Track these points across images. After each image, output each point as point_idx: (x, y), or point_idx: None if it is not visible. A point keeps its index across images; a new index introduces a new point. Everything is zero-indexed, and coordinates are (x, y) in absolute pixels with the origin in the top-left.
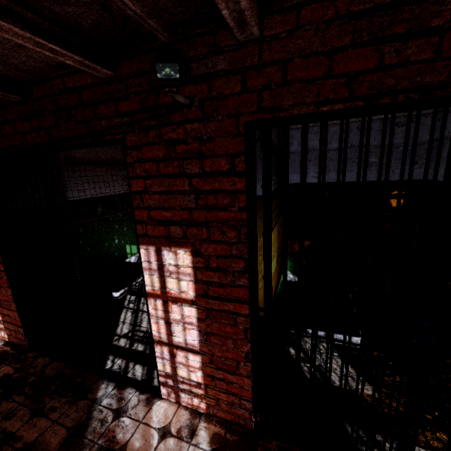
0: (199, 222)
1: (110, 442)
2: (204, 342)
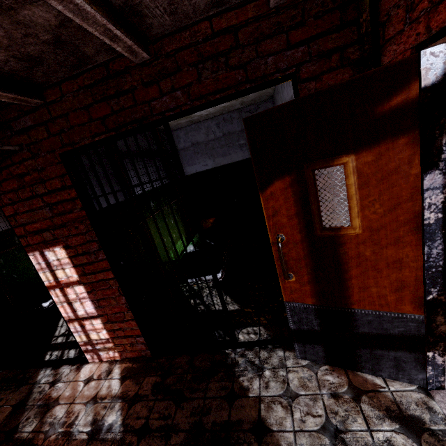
0: (60, 225)
1: (47, 400)
2: (98, 307)
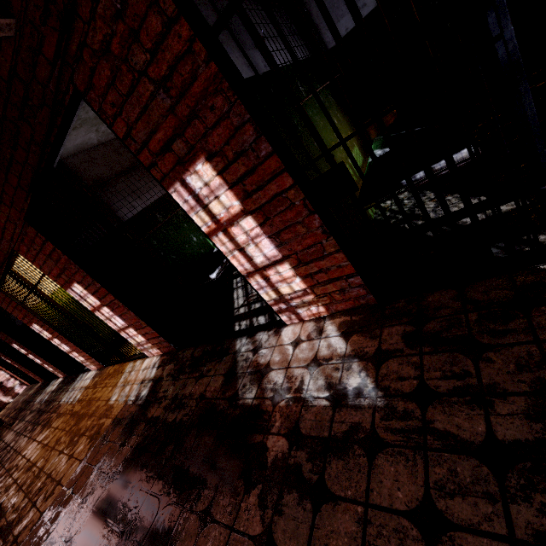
0: (188, 118)
1: (257, 367)
2: (280, 245)
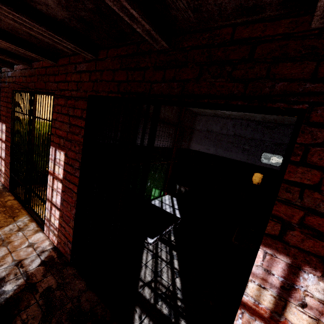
0: None
1: None
2: None
